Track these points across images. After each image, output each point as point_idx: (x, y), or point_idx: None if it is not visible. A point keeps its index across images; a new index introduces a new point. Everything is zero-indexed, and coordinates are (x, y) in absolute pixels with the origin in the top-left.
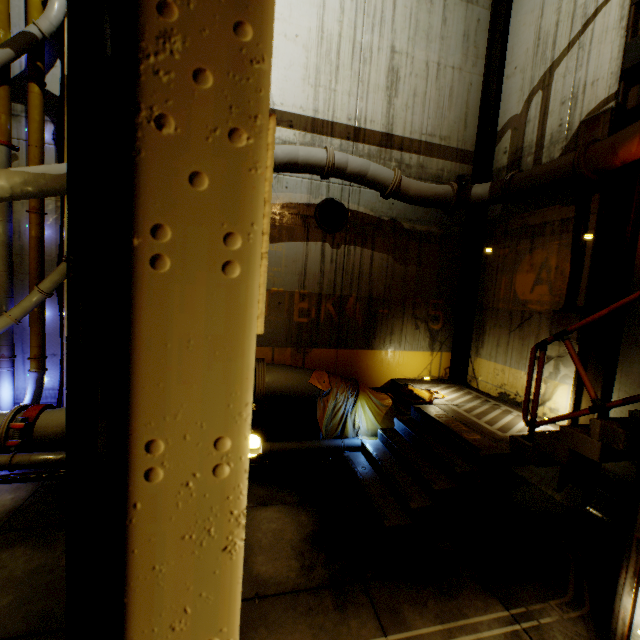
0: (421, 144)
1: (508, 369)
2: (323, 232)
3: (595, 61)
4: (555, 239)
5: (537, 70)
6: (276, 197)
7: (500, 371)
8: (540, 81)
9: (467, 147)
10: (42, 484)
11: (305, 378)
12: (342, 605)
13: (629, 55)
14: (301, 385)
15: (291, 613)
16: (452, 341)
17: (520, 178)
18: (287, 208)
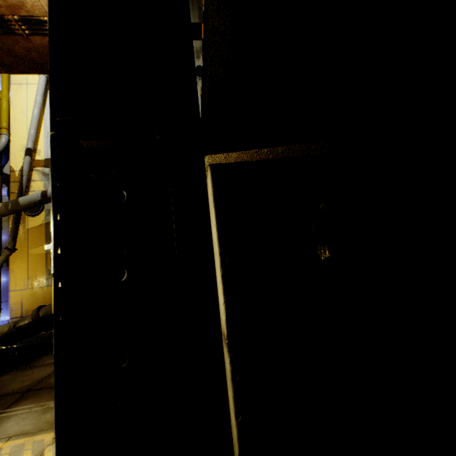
0: None
1: None
2: None
3: None
4: None
5: None
6: None
7: None
8: None
9: None
10: None
11: None
12: None
13: None
14: None
15: (51, 392)
16: None
17: None
18: None
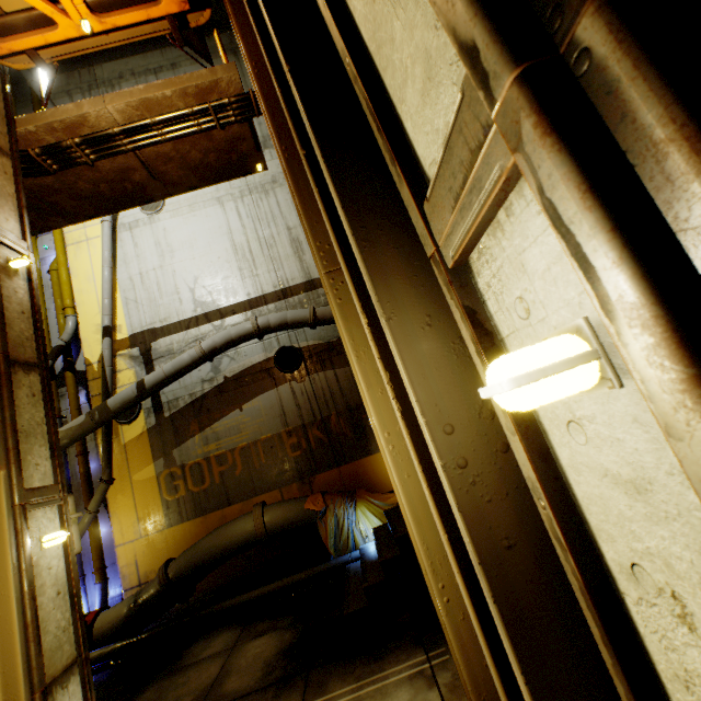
0: None
1: None
2: (287, 374)
3: None
4: None
5: None
6: (240, 366)
7: None
8: None
9: None
10: (96, 676)
11: (300, 505)
12: (280, 693)
13: None
14: (298, 513)
15: None
16: None
17: None
18: (252, 370)
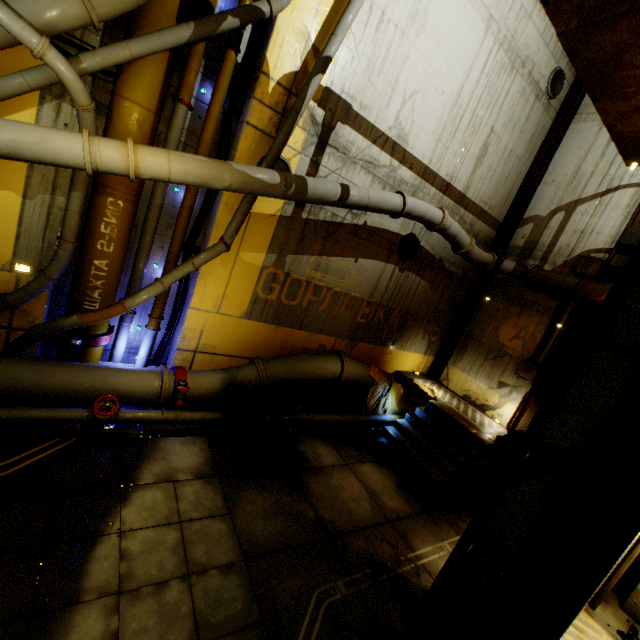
0: (478, 208)
1: (476, 382)
2: (398, 258)
3: (604, 220)
4: (538, 316)
5: (567, 195)
6: (380, 223)
7: (469, 381)
8: (566, 205)
9: (499, 218)
10: (207, 438)
11: (367, 371)
12: (435, 522)
13: (625, 236)
14: (364, 376)
15: (418, 526)
16: (438, 350)
17: (538, 273)
18: (384, 233)
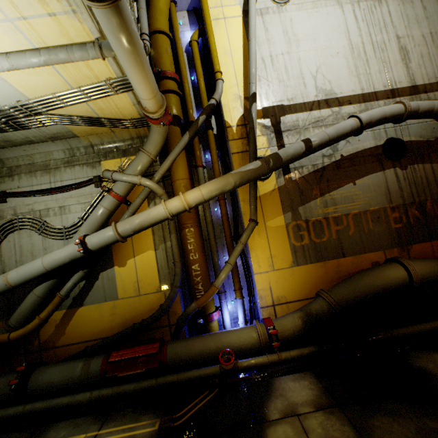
0: None
1: None
2: (391, 161)
3: None
4: None
5: None
6: (354, 148)
7: None
8: None
9: None
10: (312, 372)
11: None
12: None
13: None
14: None
15: None
16: None
17: None
18: (363, 153)
